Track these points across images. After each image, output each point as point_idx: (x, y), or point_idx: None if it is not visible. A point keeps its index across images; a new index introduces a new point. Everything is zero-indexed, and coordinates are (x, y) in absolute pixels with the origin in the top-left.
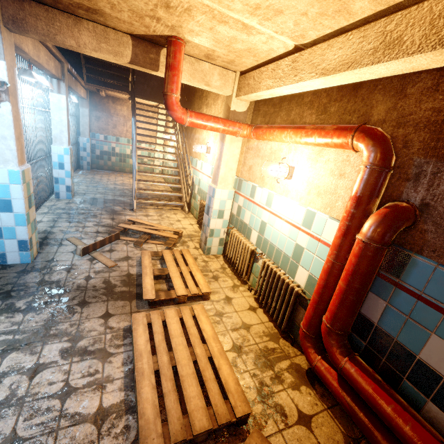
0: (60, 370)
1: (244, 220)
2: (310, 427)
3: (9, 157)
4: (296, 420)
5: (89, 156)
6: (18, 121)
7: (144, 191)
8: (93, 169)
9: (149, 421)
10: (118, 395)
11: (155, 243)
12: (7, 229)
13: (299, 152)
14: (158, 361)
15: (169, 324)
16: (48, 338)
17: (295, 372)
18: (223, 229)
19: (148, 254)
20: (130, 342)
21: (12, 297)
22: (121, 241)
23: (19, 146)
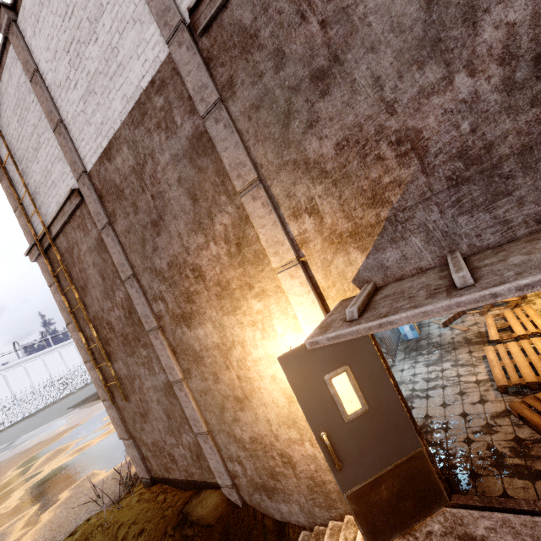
0: (453, 370)
1: None
2: None
3: None
4: None
5: None
6: None
7: None
8: None
9: (499, 378)
10: (485, 377)
11: (497, 309)
12: None
13: None
14: (503, 362)
15: (510, 349)
16: (442, 362)
17: None
18: None
19: (490, 317)
20: (487, 360)
21: (419, 350)
22: (468, 314)
23: None
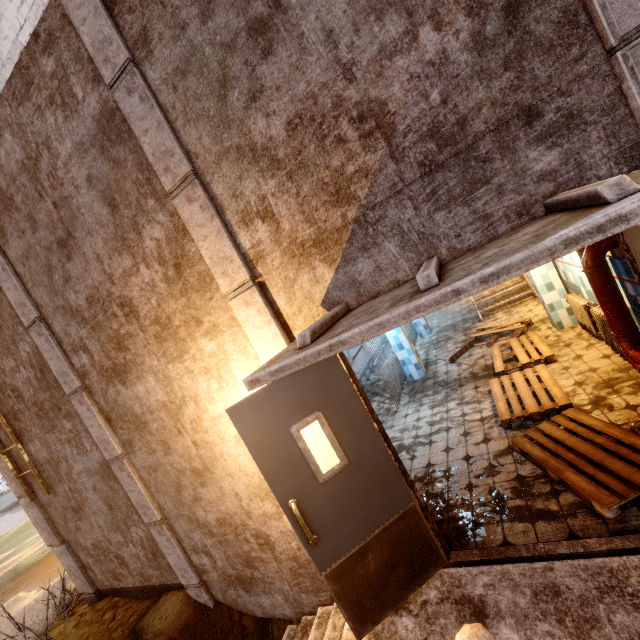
0: (458, 409)
1: (572, 282)
2: (635, 409)
3: None
4: (622, 408)
5: None
6: None
7: (483, 299)
8: None
9: (503, 412)
10: (489, 413)
11: (504, 339)
12: (406, 360)
13: None
14: (507, 394)
15: (514, 379)
16: (448, 401)
17: (637, 386)
18: (563, 299)
19: (496, 348)
20: (492, 395)
21: (424, 392)
22: (476, 347)
23: None
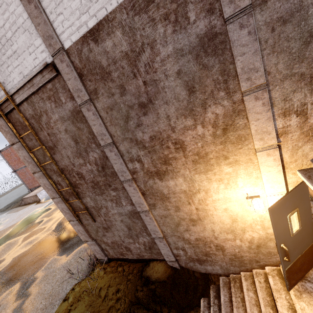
0: None
1: None
2: None
3: None
4: None
5: None
6: None
7: None
8: None
9: None
10: None
11: None
12: None
13: None
14: None
15: None
16: None
17: None
18: None
19: None
20: None
21: None
22: None
23: None
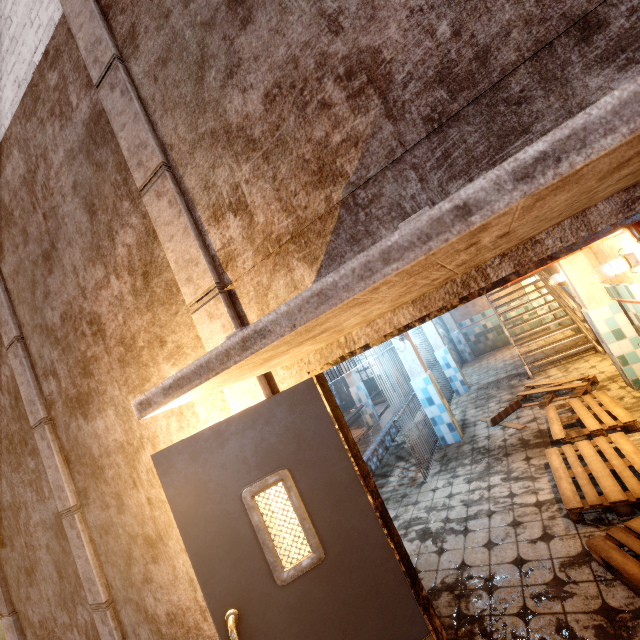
0: (504, 487)
1: None
2: None
3: (419, 370)
4: None
5: (467, 346)
6: (414, 347)
7: (531, 352)
8: (477, 357)
9: (569, 497)
10: (549, 496)
11: (561, 399)
12: (437, 418)
13: (624, 239)
14: (573, 471)
15: (581, 450)
16: (490, 474)
17: None
18: (639, 350)
19: (552, 409)
20: (551, 470)
21: (459, 459)
22: (525, 408)
23: (420, 361)
